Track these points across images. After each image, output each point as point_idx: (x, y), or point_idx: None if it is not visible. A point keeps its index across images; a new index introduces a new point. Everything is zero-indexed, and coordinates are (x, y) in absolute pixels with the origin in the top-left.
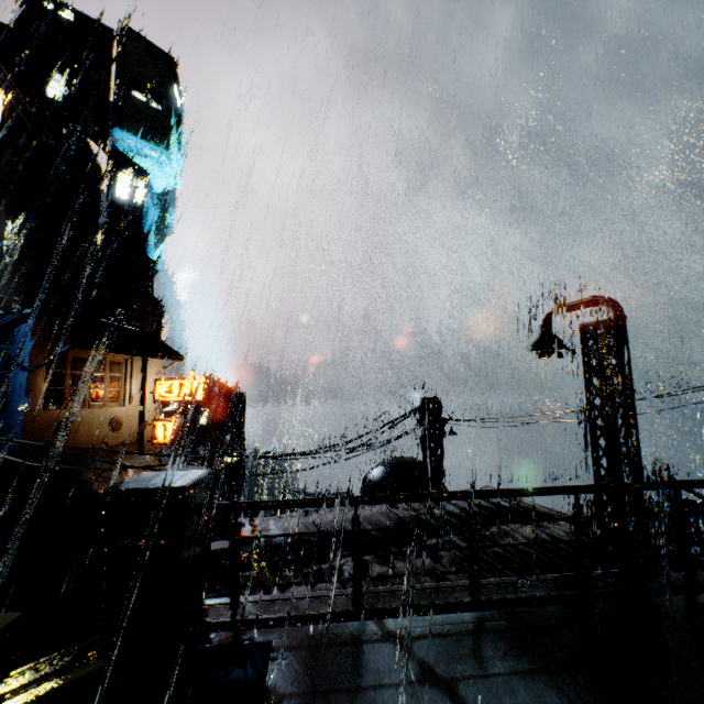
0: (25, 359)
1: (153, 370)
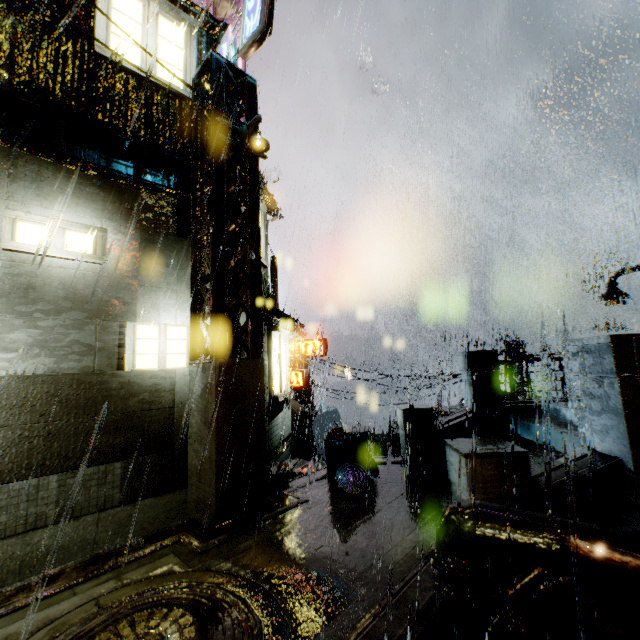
0: None
1: None
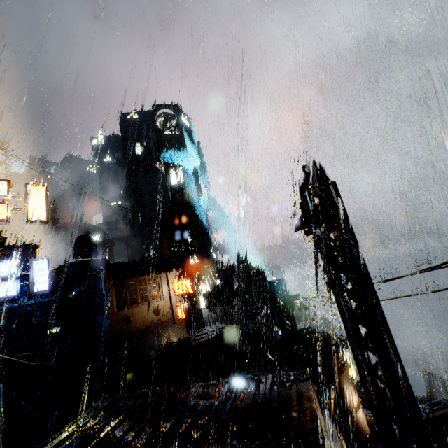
0: (104, 289)
1: (172, 277)
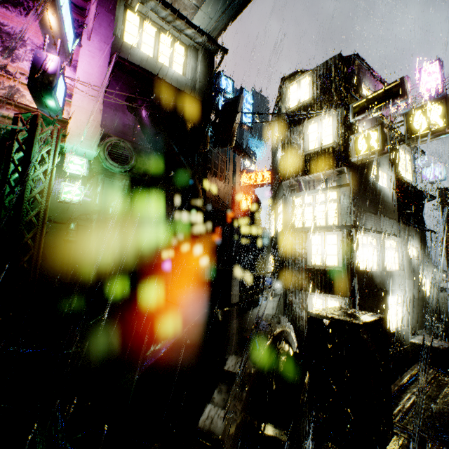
0: None
1: None
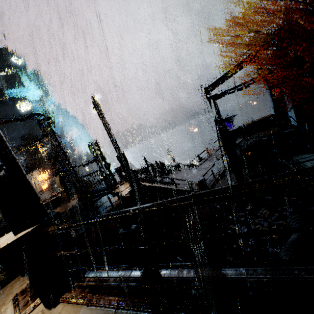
0: None
1: (35, 174)
